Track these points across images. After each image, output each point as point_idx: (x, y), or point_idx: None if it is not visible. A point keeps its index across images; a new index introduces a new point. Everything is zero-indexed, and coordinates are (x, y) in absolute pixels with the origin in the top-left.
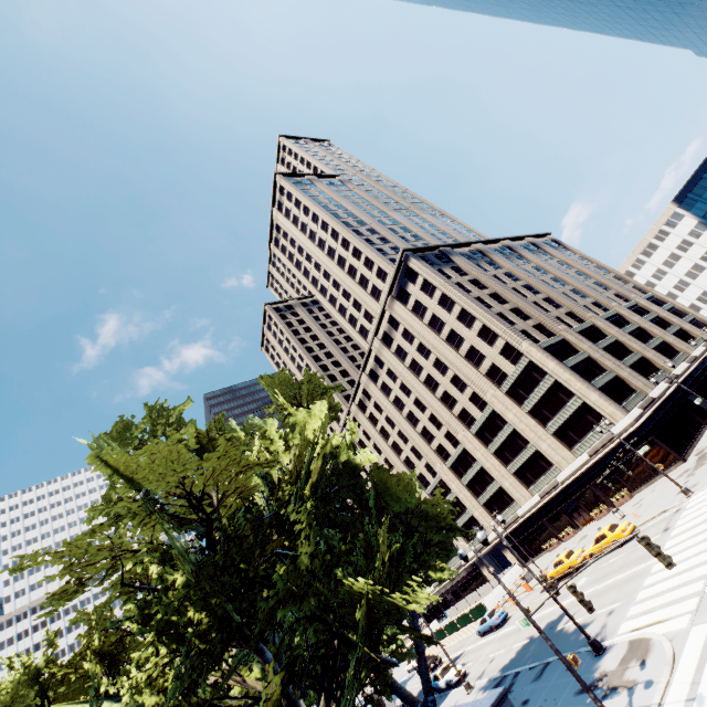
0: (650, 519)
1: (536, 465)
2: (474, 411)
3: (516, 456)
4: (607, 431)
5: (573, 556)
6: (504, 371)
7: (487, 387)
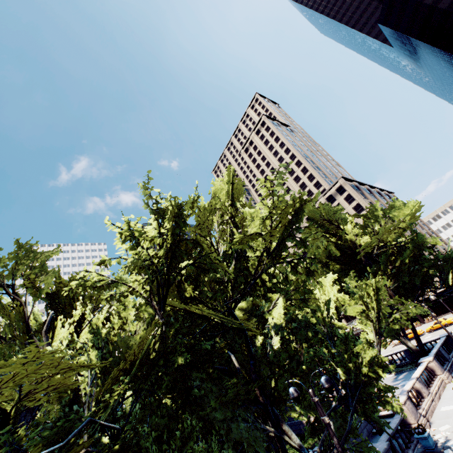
0: None
1: None
2: None
3: None
4: None
5: (418, 330)
6: None
7: None
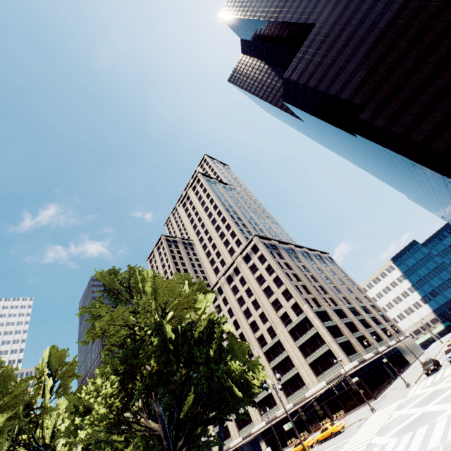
0: (352, 424)
1: (295, 382)
2: (268, 337)
3: (285, 374)
4: (338, 370)
5: (307, 440)
6: (291, 318)
7: (279, 324)
